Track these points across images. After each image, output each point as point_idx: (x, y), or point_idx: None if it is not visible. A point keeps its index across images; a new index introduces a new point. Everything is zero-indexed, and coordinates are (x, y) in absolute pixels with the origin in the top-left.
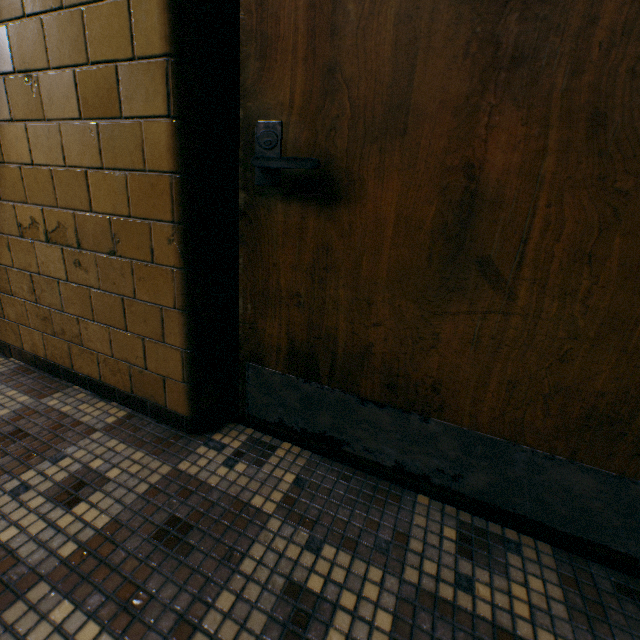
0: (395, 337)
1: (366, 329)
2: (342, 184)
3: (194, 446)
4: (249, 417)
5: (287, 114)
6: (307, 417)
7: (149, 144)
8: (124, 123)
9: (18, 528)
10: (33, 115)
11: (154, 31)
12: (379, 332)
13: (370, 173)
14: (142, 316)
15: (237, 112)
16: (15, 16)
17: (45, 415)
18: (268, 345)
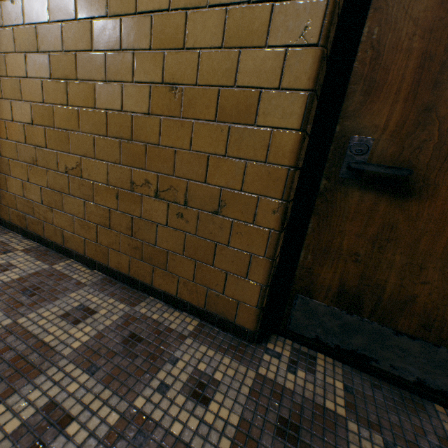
0: (439, 293)
1: (413, 284)
2: (417, 185)
3: (259, 353)
4: (288, 331)
5: (379, 133)
6: (342, 338)
7: (274, 145)
8: (255, 129)
9: (180, 423)
10: (170, 113)
11: (303, 73)
12: (425, 288)
13: (444, 181)
14: (230, 258)
15: (333, 126)
16: (174, 47)
17: (143, 321)
18: (319, 284)
